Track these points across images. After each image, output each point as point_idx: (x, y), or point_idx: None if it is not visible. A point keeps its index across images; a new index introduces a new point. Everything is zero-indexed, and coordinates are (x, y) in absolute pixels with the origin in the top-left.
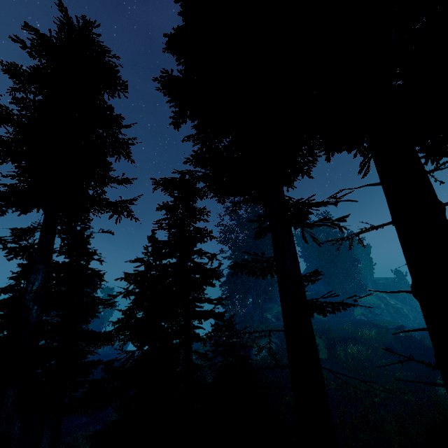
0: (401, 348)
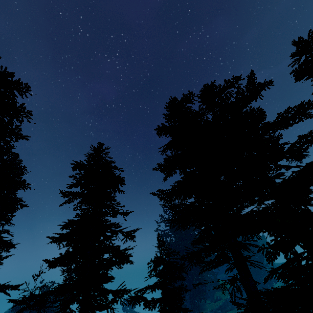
0: None
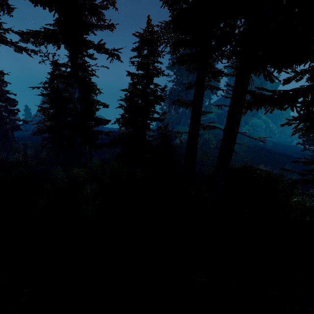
0: (256, 150)
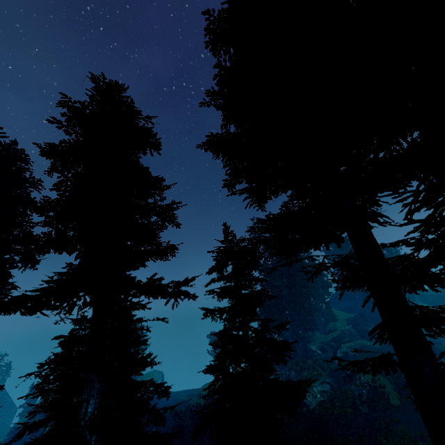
0: None
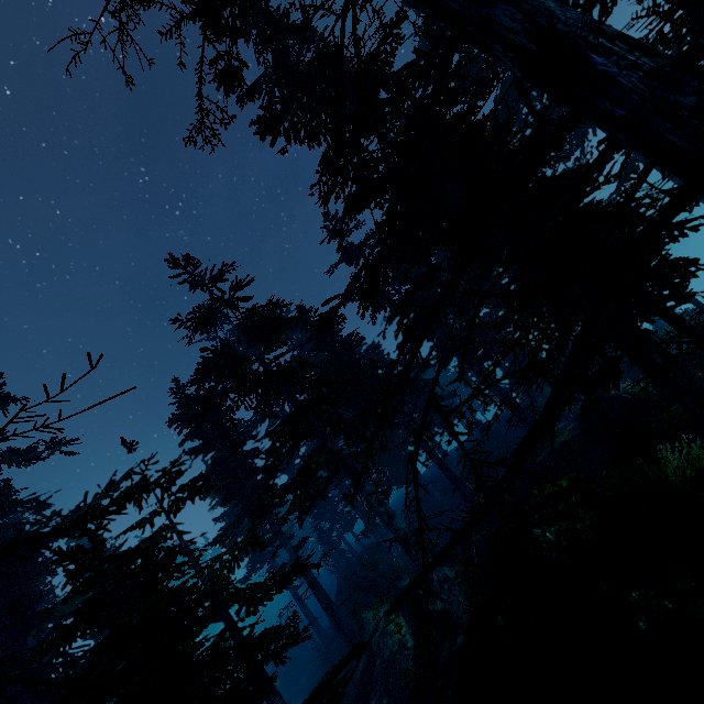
0: None
